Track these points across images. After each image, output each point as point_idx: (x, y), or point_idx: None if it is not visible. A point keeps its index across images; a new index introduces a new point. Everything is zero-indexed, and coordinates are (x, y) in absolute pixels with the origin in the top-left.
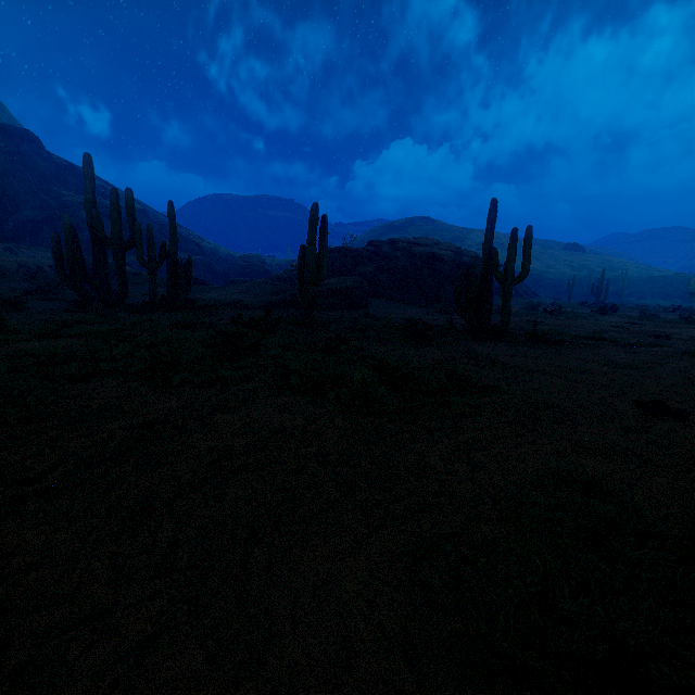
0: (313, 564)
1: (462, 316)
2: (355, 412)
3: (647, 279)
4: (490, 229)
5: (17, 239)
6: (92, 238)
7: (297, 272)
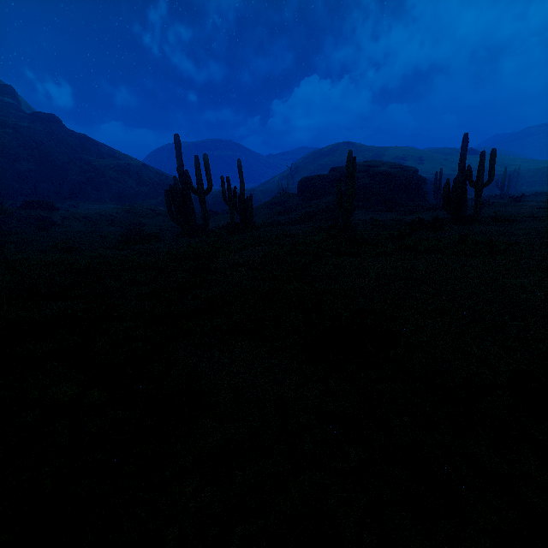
0: (543, 281)
1: (448, 212)
2: (471, 256)
3: (535, 171)
4: (464, 153)
5: (73, 197)
6: (184, 190)
7: (283, 197)
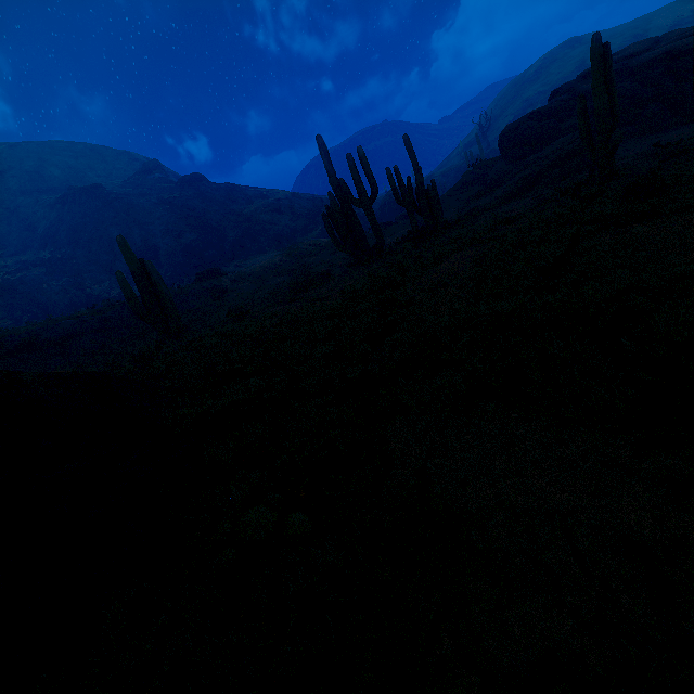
0: None
1: None
2: None
3: None
4: None
5: (236, 257)
6: (344, 206)
7: (478, 170)
